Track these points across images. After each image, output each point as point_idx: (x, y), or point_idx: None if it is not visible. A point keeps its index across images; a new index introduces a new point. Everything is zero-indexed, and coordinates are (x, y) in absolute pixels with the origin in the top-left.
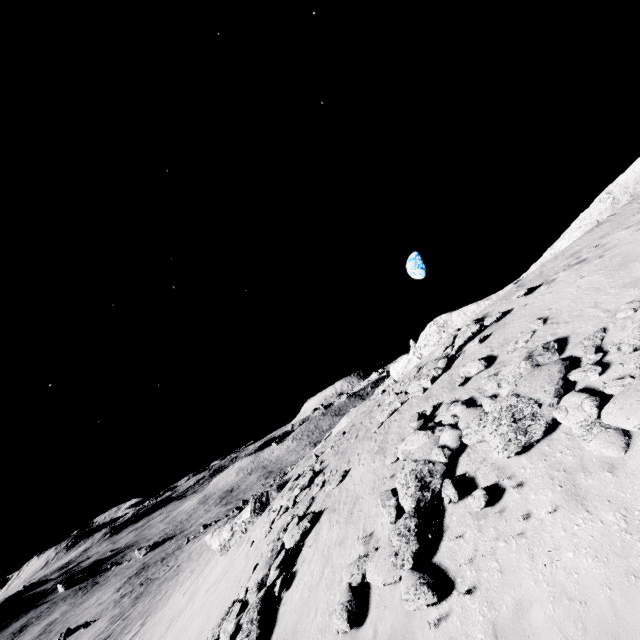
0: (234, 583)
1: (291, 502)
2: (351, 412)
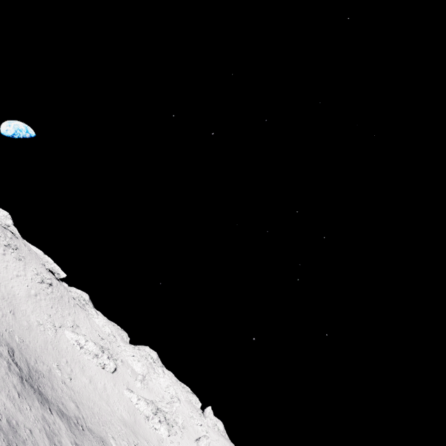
0: None
1: None
2: None
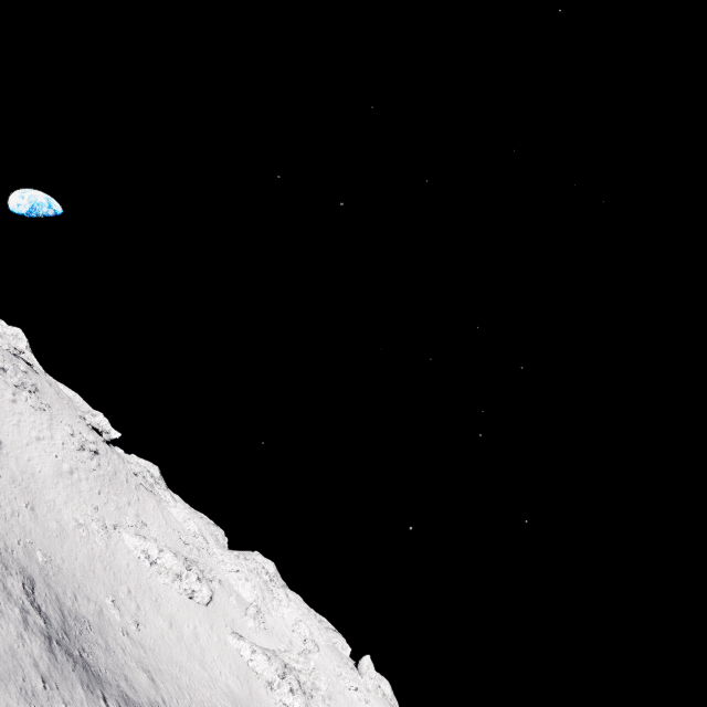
0: None
1: None
2: None
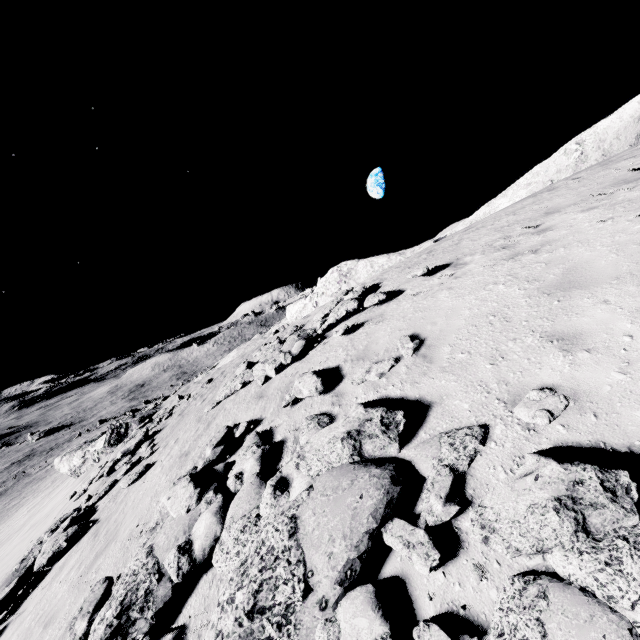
0: (22, 553)
1: (106, 469)
2: (242, 345)
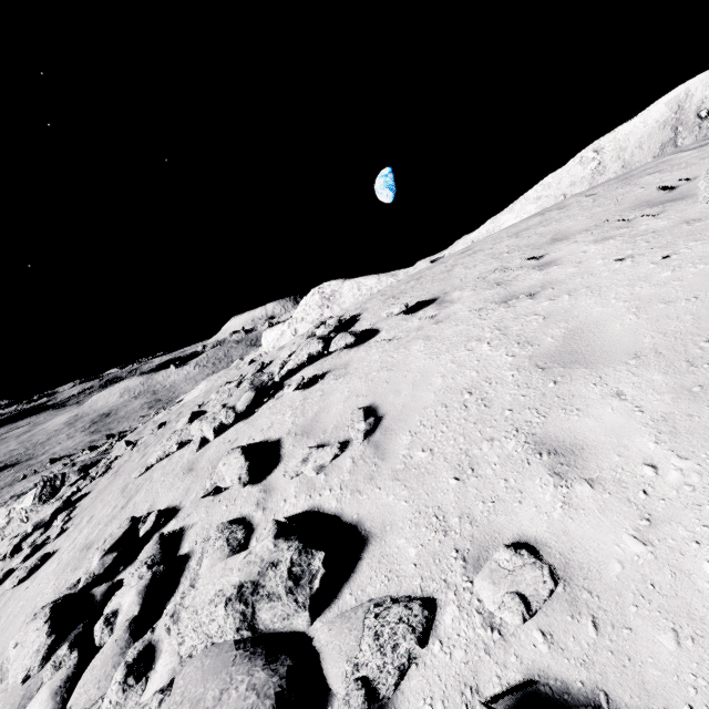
0: None
1: (9, 549)
2: (214, 376)
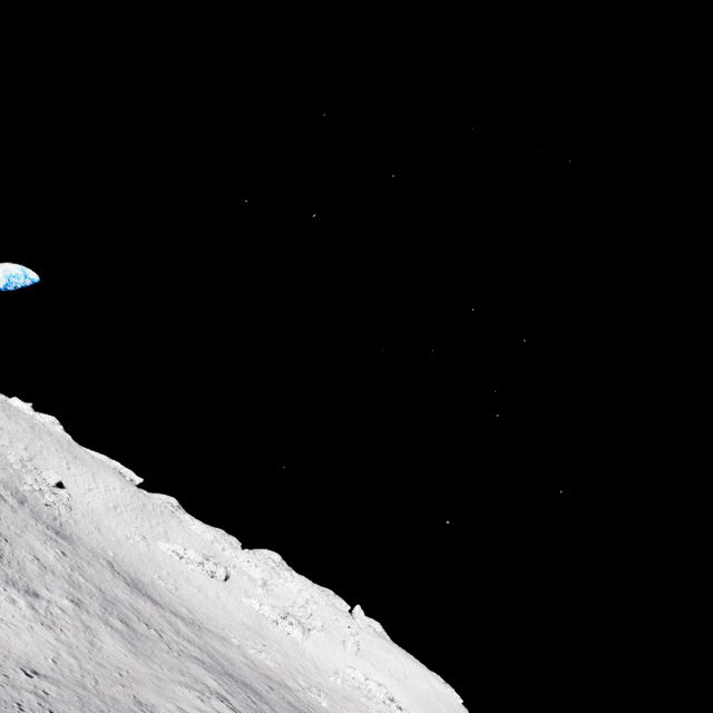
0: None
1: None
2: None
